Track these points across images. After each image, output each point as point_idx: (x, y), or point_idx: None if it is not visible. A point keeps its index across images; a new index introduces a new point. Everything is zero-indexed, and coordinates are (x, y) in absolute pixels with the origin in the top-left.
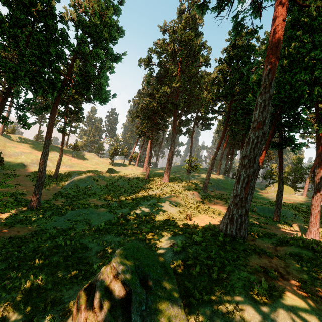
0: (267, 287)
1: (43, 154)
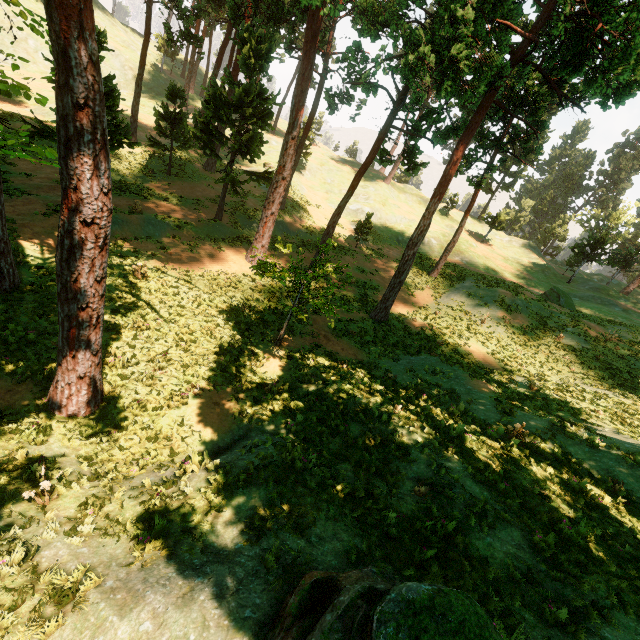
0: None
1: (418, 229)
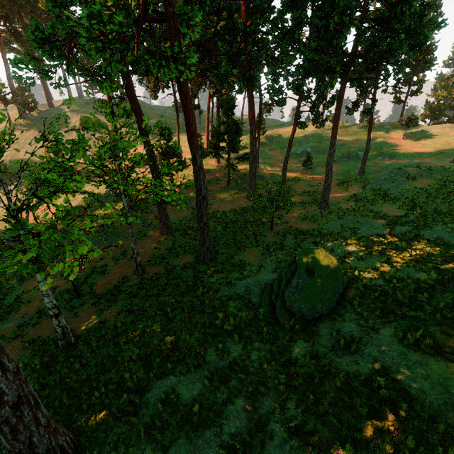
0: (434, 345)
1: (328, 155)
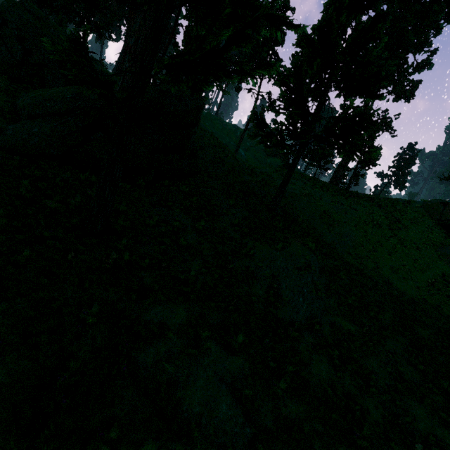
0: None
1: None
